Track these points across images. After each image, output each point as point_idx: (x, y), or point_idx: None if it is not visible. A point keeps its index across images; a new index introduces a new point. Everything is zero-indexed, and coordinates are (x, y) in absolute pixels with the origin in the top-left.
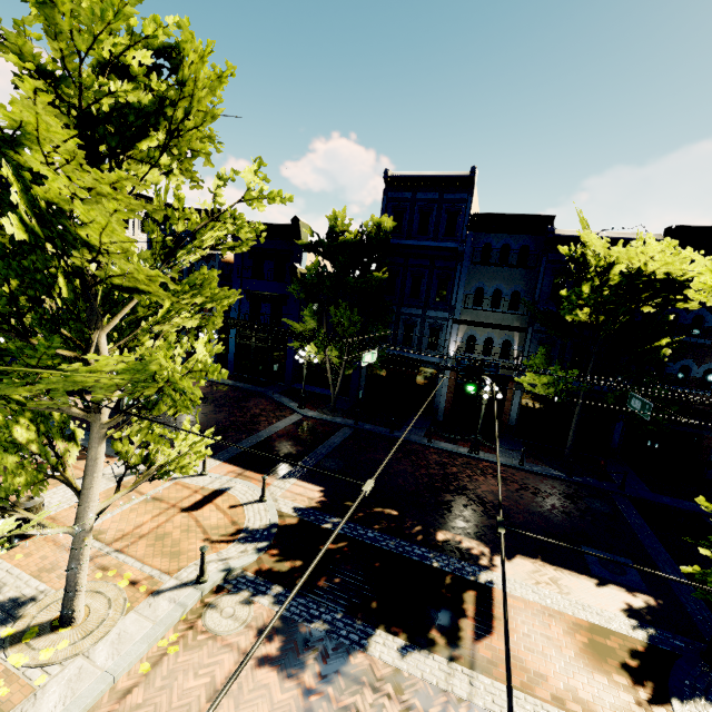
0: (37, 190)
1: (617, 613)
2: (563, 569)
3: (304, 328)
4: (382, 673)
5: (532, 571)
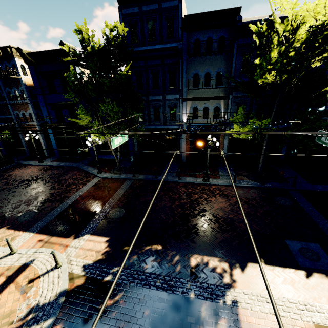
0: None
1: None
2: (280, 267)
3: (85, 122)
4: None
5: (261, 277)
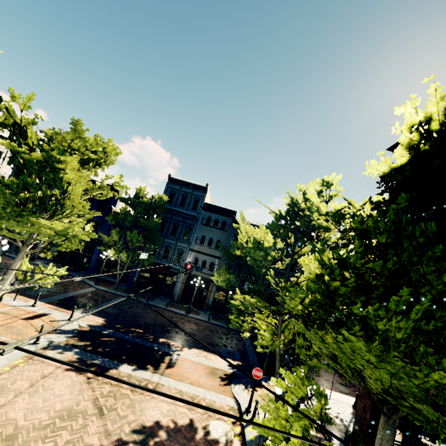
0: (61, 175)
1: (225, 365)
2: (211, 353)
3: (110, 240)
4: (123, 375)
5: (198, 353)
